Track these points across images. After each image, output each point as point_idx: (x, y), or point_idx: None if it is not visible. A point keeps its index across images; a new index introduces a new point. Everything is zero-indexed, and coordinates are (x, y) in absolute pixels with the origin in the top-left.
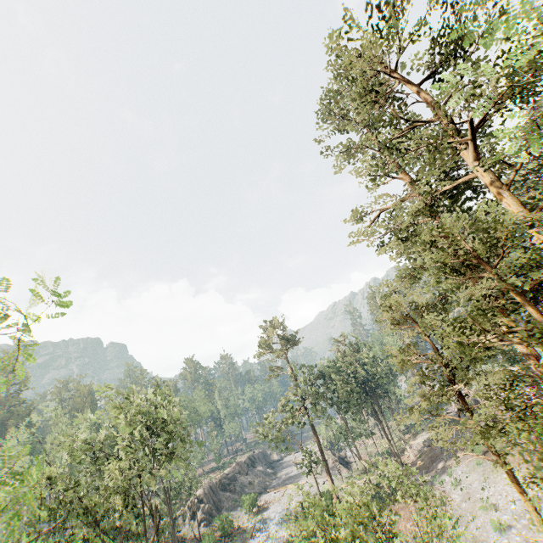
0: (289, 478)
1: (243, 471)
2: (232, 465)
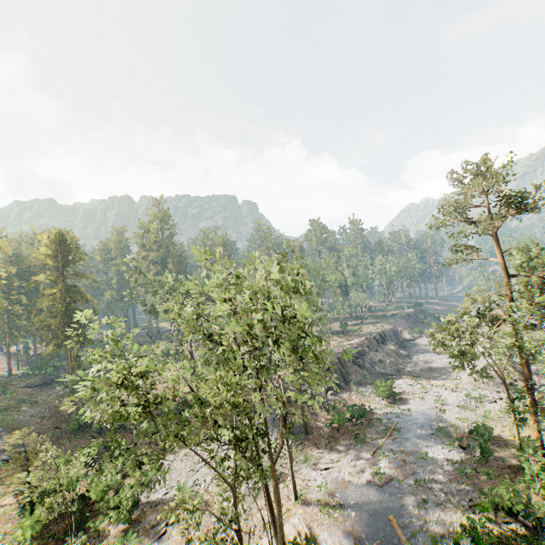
0: (430, 369)
1: (373, 347)
2: (361, 338)
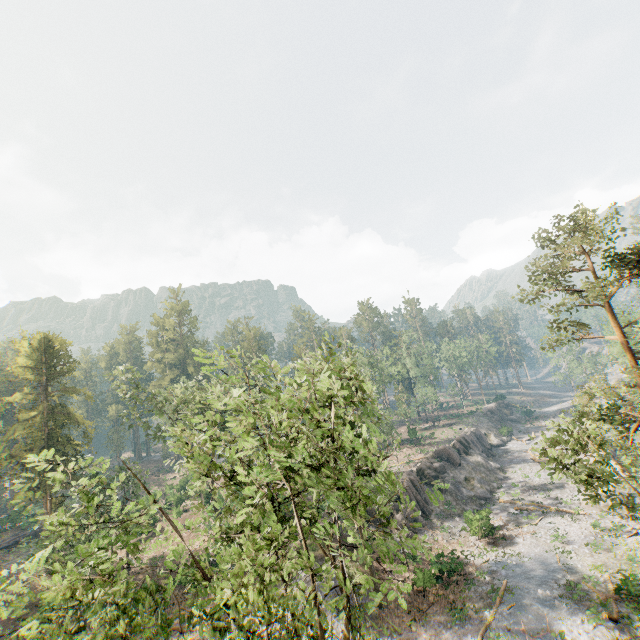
0: (534, 487)
1: (454, 460)
2: (437, 449)
